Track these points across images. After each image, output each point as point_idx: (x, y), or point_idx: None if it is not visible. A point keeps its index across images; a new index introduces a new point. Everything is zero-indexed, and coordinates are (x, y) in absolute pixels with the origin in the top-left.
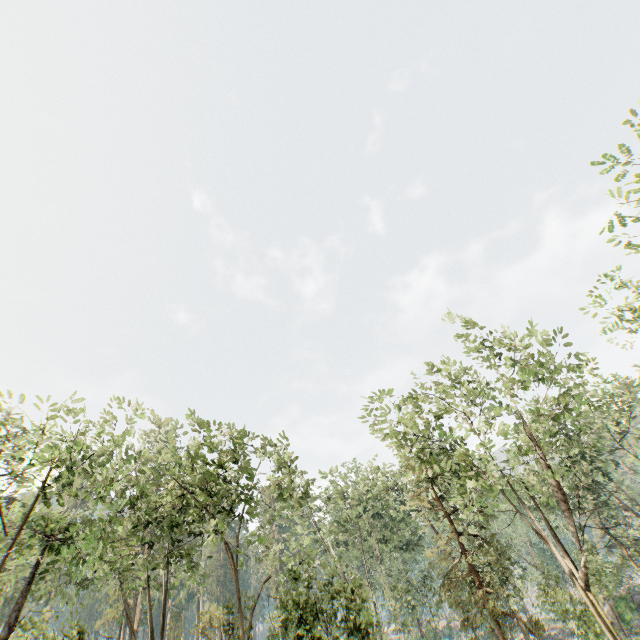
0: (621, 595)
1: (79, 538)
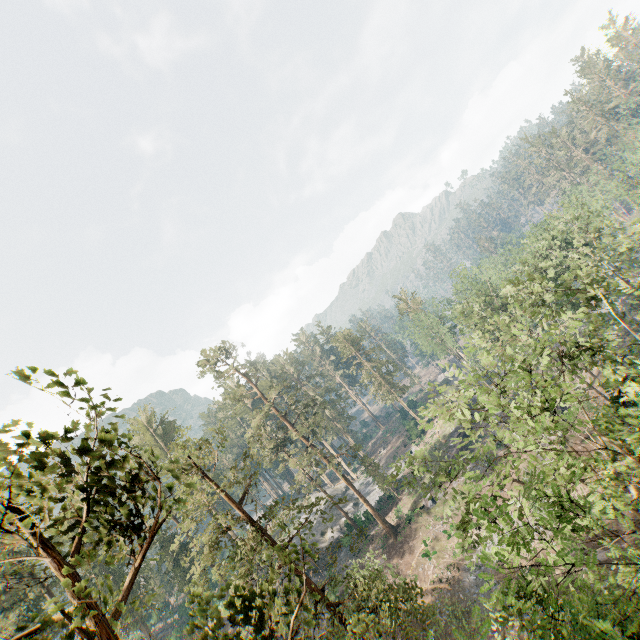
0: None
1: None
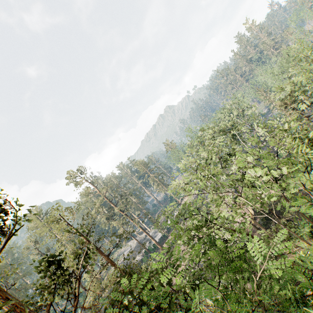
0: None
1: None
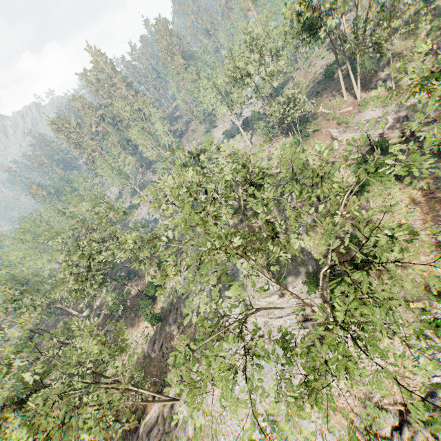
0: (119, 277)
1: None
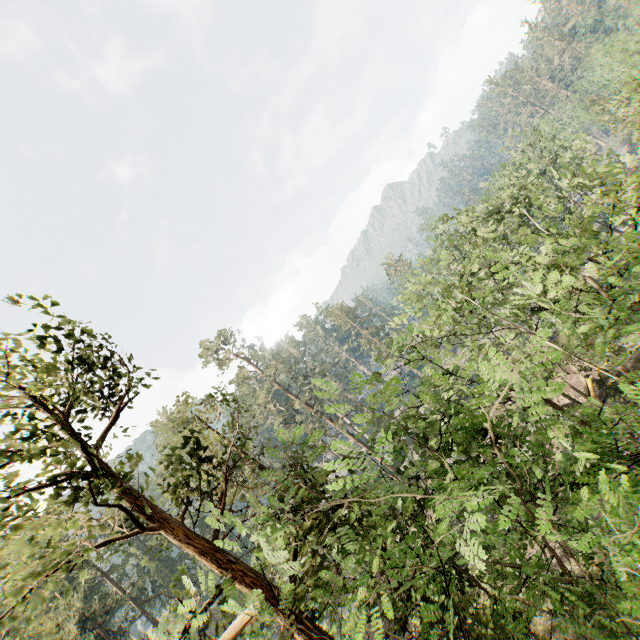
0: None
1: None
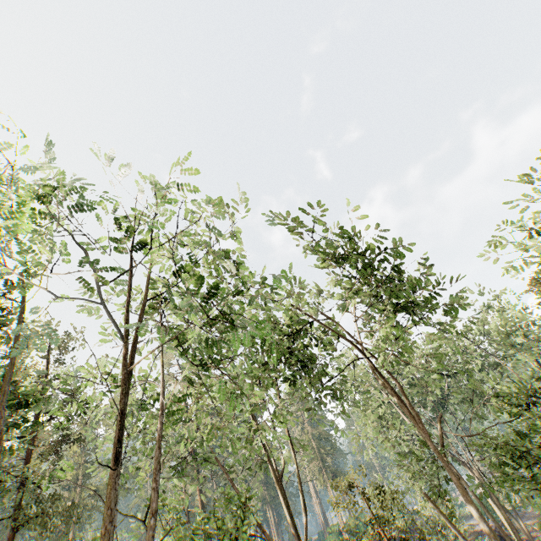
0: None
1: (250, 323)
